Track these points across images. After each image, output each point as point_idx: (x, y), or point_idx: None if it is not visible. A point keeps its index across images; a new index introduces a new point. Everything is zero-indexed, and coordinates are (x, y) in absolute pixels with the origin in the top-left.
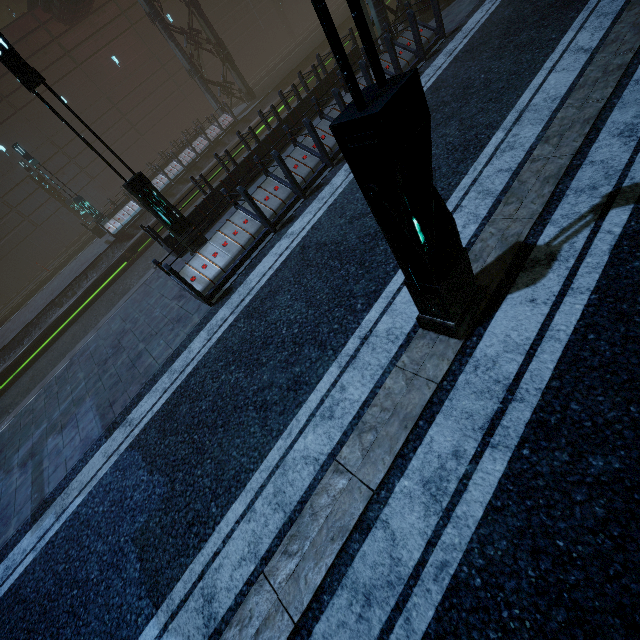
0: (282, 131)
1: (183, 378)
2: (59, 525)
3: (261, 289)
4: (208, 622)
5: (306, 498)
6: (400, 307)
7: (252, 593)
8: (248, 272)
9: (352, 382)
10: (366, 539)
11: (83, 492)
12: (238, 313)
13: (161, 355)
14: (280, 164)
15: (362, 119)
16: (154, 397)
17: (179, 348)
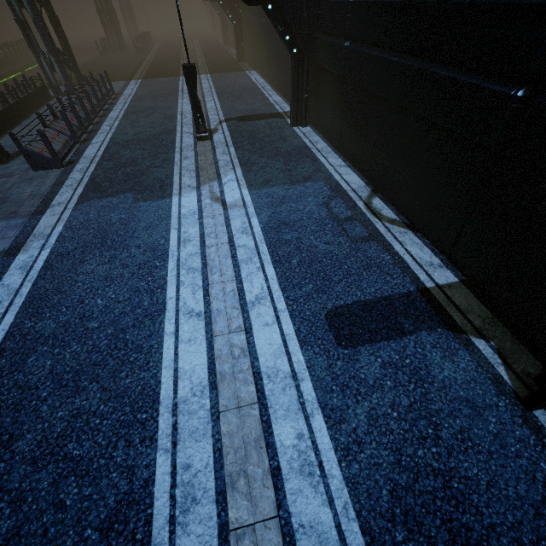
0: (12, 112)
1: (86, 182)
2: (57, 236)
3: (103, 155)
4: (193, 188)
5: (197, 167)
6: (186, 142)
7: (201, 178)
8: (79, 155)
9: (187, 153)
10: (218, 163)
11: (59, 224)
12: (97, 162)
13: (40, 188)
14: (74, 109)
15: (191, 66)
16: (68, 193)
17: (58, 181)
